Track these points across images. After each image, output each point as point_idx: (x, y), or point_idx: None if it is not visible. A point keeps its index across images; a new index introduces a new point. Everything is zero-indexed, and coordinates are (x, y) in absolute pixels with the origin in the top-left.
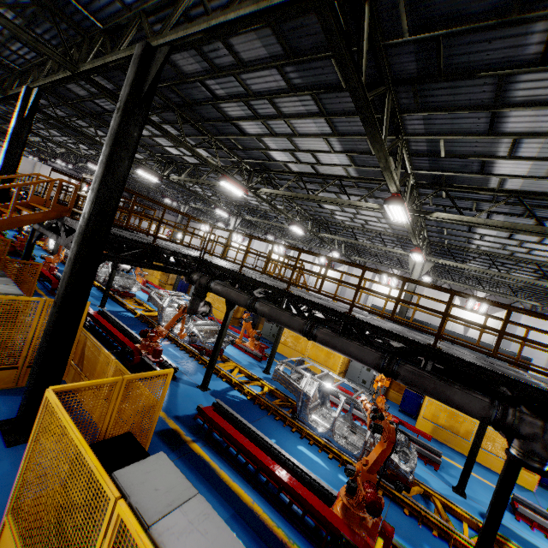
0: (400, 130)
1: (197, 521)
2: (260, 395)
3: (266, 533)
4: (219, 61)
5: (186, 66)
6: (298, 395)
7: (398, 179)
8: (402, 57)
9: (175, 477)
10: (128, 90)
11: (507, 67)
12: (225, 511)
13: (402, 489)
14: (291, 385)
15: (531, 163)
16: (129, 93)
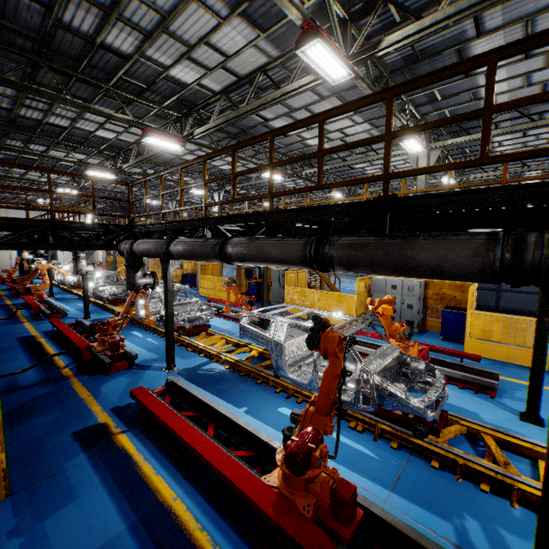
0: None
1: None
2: (240, 360)
3: (176, 545)
4: None
5: None
6: (269, 346)
7: None
8: None
9: None
10: None
11: None
12: (122, 521)
13: (423, 434)
14: (259, 337)
15: None
16: None
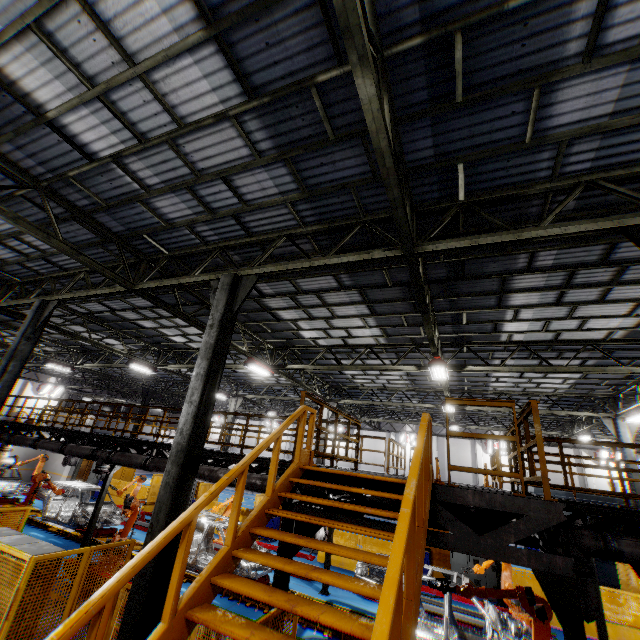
0: None
1: None
2: None
3: None
4: None
5: None
6: None
7: None
8: None
9: None
10: None
11: None
12: None
13: None
14: None
15: None
16: None
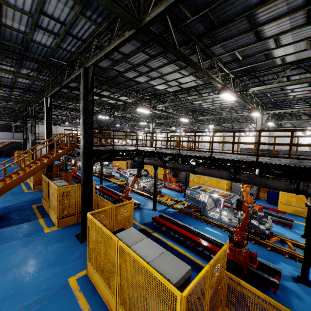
0: (211, 56)
1: (147, 244)
2: (182, 208)
3: (192, 263)
4: (116, 58)
5: (103, 65)
6: (200, 203)
7: (220, 79)
8: (195, 26)
9: (137, 233)
10: (83, 89)
11: (247, 11)
12: None
13: (264, 238)
14: (195, 199)
15: (293, 45)
16: (84, 90)
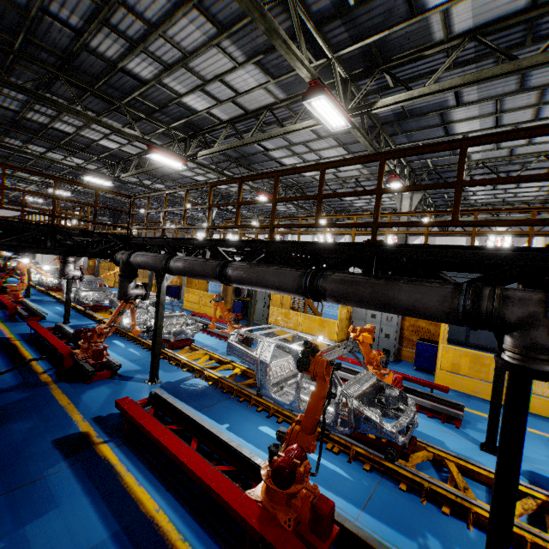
0: None
1: None
2: (223, 377)
3: None
4: None
5: None
6: (255, 365)
7: (307, 58)
8: None
9: None
10: None
11: None
12: (104, 529)
13: (393, 457)
14: (246, 356)
15: None
16: None
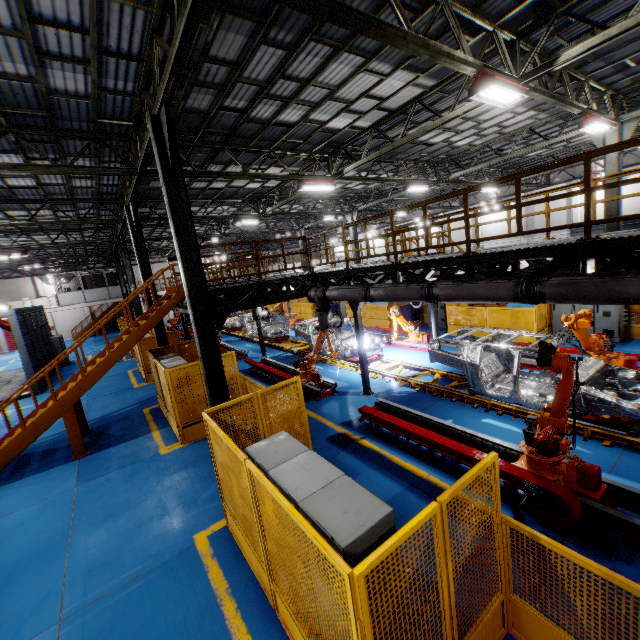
0: None
1: (305, 465)
2: (428, 383)
3: None
4: (218, 78)
5: (201, 104)
6: (463, 367)
7: (469, 54)
8: None
9: (291, 443)
10: (159, 165)
11: None
12: (399, 486)
13: (636, 432)
14: (452, 360)
15: None
16: (161, 167)
